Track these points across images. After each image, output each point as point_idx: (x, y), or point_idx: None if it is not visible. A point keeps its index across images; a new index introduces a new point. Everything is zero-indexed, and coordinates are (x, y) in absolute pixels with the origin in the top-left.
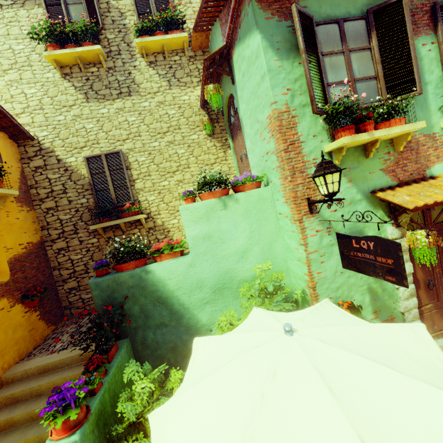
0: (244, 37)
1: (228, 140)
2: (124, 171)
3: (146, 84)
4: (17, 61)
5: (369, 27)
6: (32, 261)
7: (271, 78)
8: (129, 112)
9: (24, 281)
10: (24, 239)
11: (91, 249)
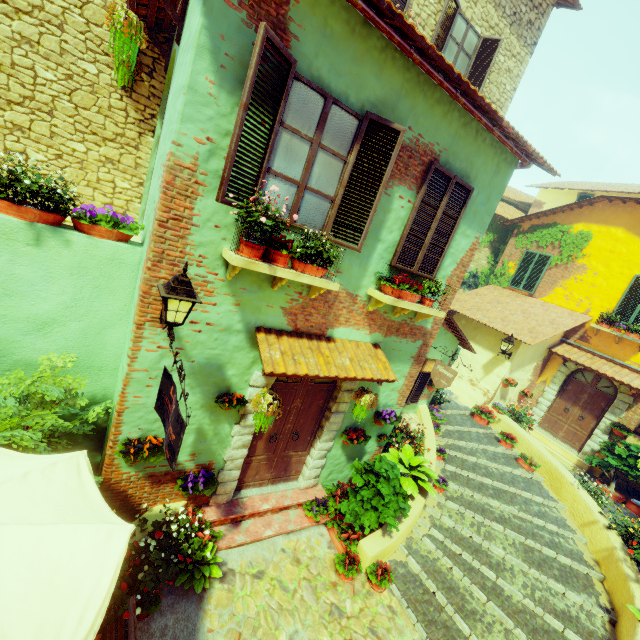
0: None
1: (155, 119)
2: None
3: None
4: None
5: (358, 135)
6: None
7: (189, 103)
8: None
9: None
10: None
11: None
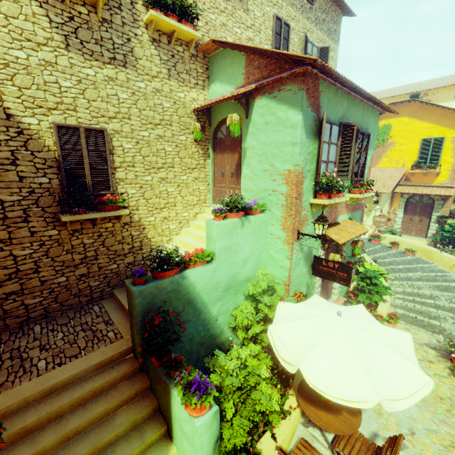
0: (282, 102)
1: (209, 150)
2: (107, 155)
3: (145, 61)
4: None
5: (339, 133)
6: None
7: (300, 148)
8: (121, 86)
9: None
10: None
11: (46, 243)
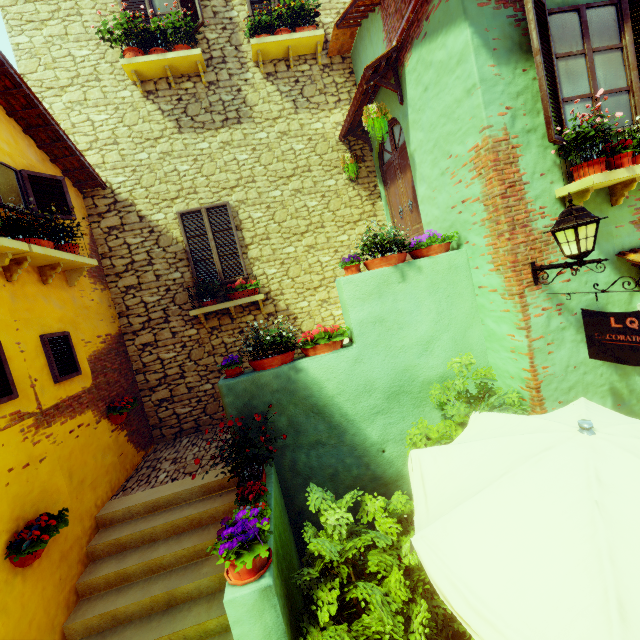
0: (436, 34)
1: (377, 187)
2: (234, 232)
3: (262, 105)
4: (80, 74)
5: (622, 16)
6: (112, 361)
7: (485, 92)
8: (239, 147)
9: (107, 388)
10: (102, 330)
11: (187, 344)
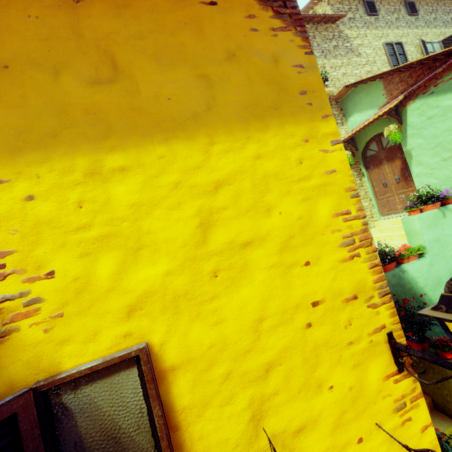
0: (444, 93)
1: (361, 170)
2: None
3: None
4: None
5: None
6: None
7: None
8: None
9: None
10: None
11: None
